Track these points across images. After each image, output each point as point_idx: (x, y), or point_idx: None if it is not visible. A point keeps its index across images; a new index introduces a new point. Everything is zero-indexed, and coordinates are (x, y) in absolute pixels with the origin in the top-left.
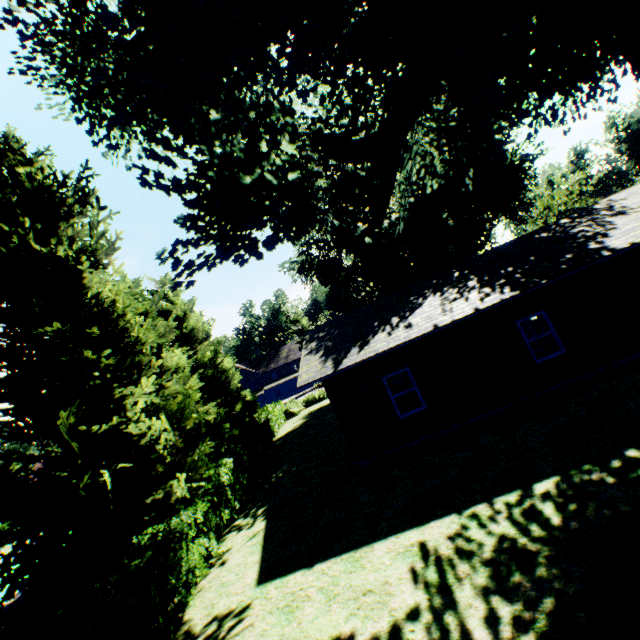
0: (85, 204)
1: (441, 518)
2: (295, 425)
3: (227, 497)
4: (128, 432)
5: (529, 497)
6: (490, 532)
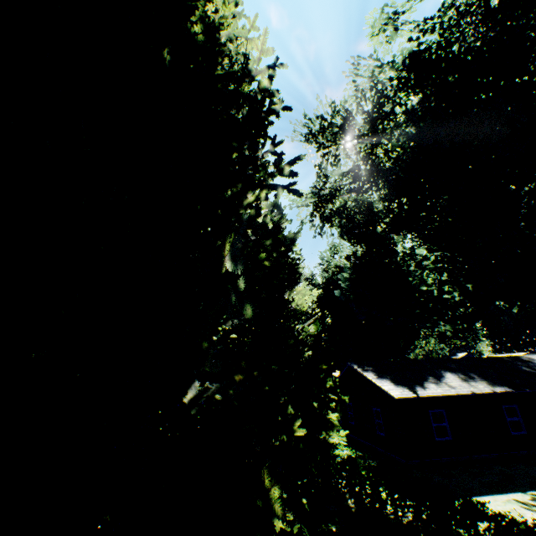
0: None
1: (513, 492)
2: None
3: None
4: None
5: None
6: None
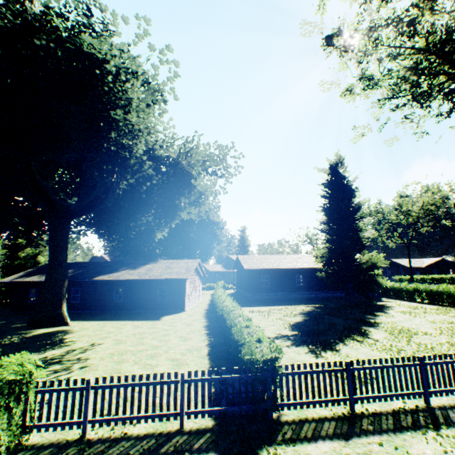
0: None
1: None
2: None
3: None
4: None
5: None
6: None
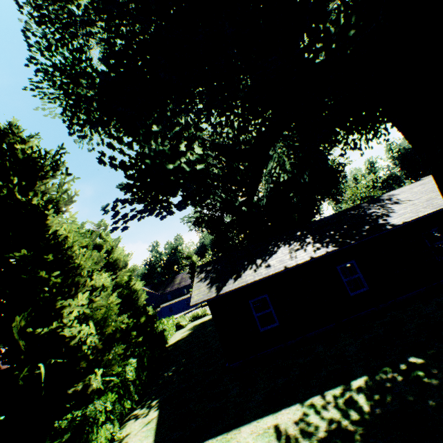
0: (56, 170)
1: (289, 407)
2: (183, 335)
3: (130, 390)
4: (62, 334)
5: (348, 390)
6: (323, 417)
